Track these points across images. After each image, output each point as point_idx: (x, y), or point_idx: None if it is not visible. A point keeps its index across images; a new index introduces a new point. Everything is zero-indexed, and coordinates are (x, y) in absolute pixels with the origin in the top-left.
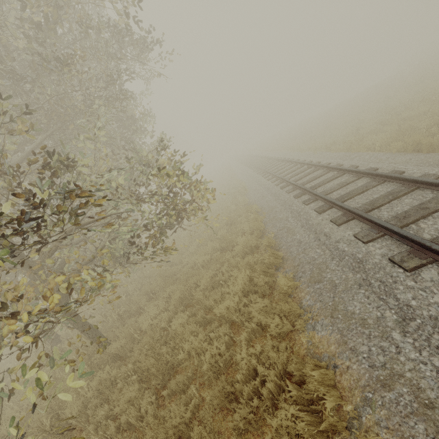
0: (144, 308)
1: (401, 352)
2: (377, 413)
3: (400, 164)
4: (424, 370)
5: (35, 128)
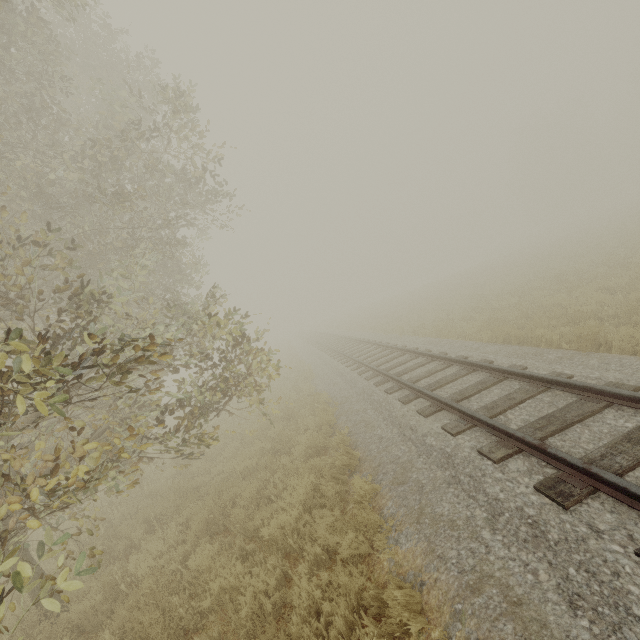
0: (138, 545)
1: (491, 552)
2: (467, 626)
3: (490, 354)
4: (513, 566)
5: (74, 263)
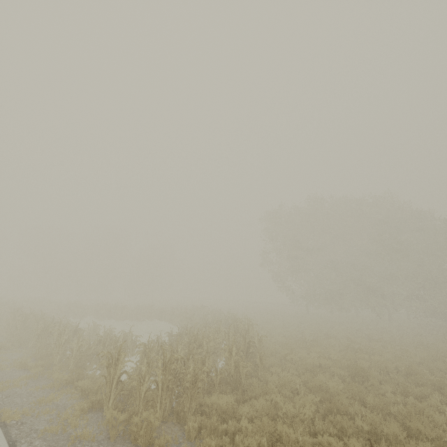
0: None
1: None
2: None
3: None
4: None
5: None
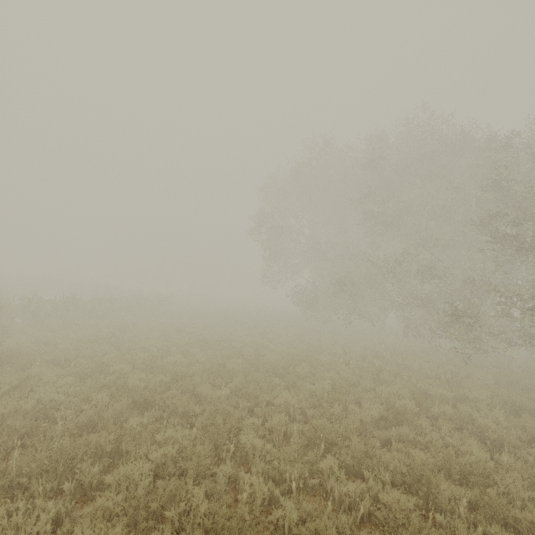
0: None
1: None
2: None
3: None
4: None
5: None
